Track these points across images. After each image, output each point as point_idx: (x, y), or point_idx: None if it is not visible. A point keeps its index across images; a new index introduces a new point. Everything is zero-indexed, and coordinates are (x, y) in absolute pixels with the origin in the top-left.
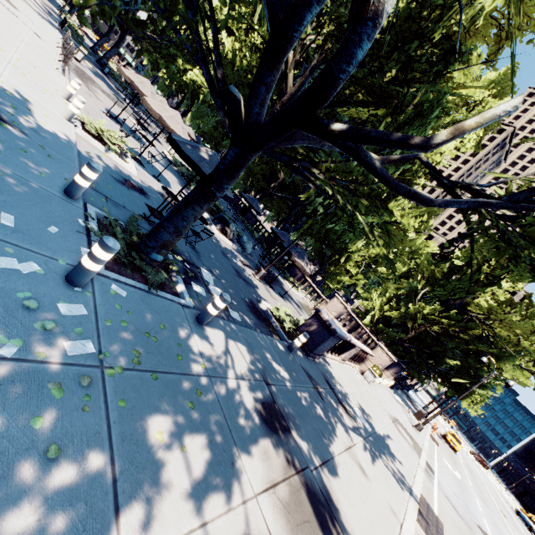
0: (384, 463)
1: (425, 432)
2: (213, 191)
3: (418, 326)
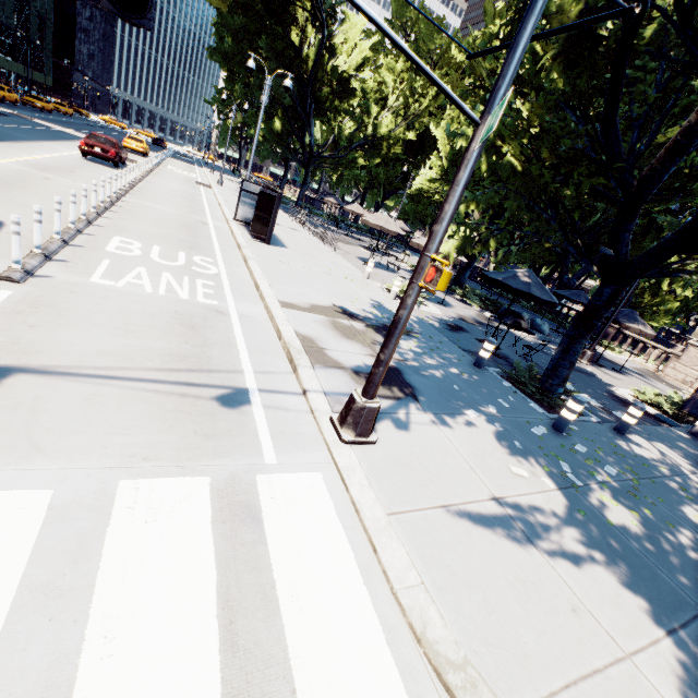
0: None
1: None
2: (595, 324)
3: None
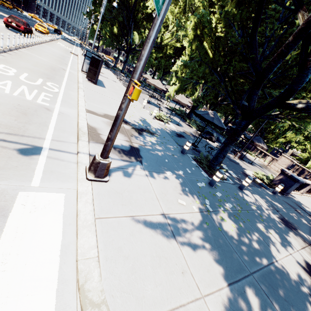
0: None
1: None
2: (236, 138)
3: None
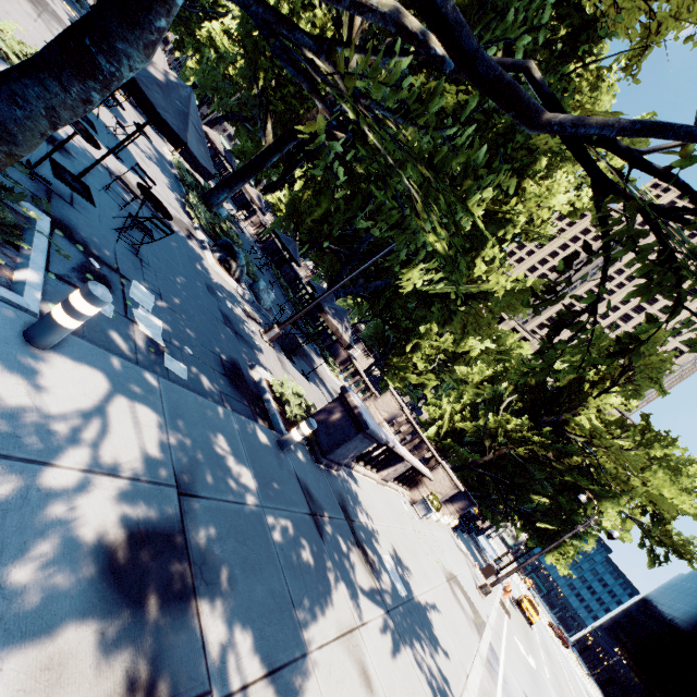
0: (416, 657)
1: (493, 596)
2: (90, 51)
3: (498, 446)
